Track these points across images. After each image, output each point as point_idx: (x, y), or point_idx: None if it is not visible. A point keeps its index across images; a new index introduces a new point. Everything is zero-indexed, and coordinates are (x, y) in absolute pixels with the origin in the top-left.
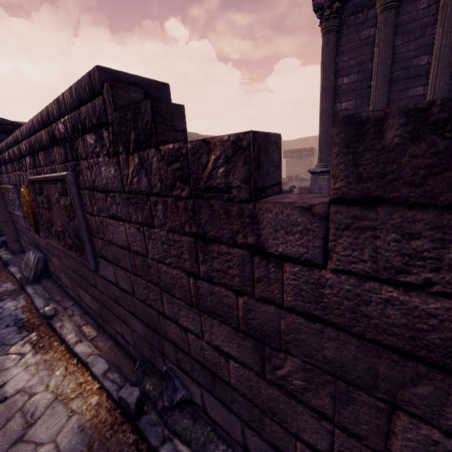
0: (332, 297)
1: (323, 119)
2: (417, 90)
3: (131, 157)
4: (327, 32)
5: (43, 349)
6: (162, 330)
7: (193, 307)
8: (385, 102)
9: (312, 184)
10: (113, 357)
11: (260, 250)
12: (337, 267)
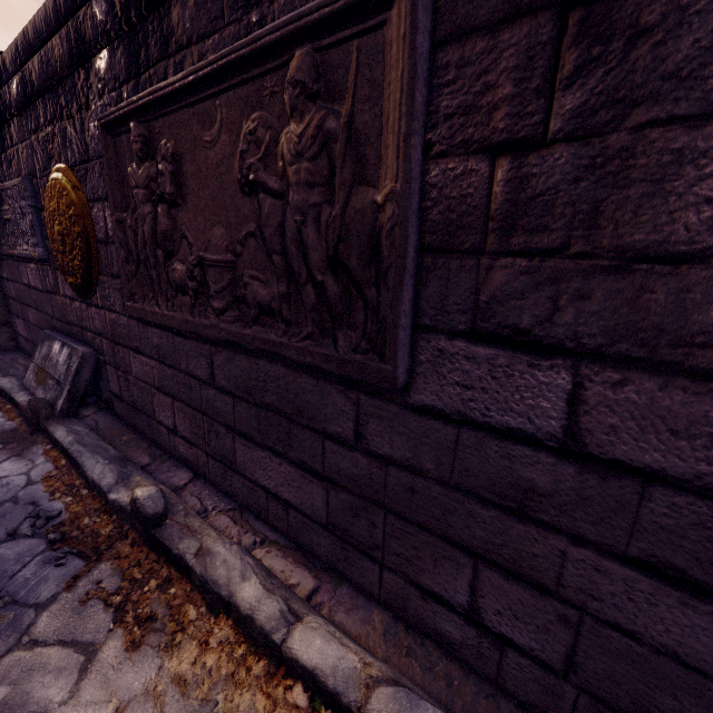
0: None
1: None
2: None
3: None
4: None
5: (155, 632)
6: None
7: None
8: None
9: None
10: (427, 683)
11: None
12: None
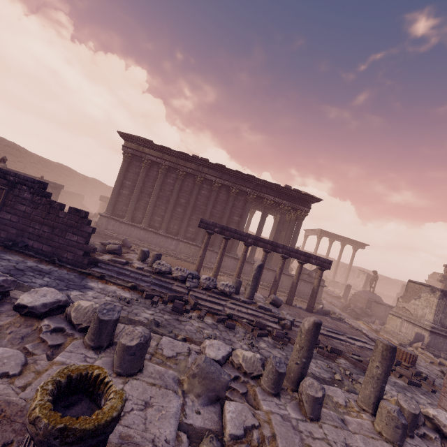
0: (65, 221)
1: (113, 193)
2: (148, 199)
3: (38, 197)
4: (124, 161)
5: None
6: (27, 230)
7: (41, 224)
8: (137, 198)
9: (99, 220)
10: None
11: (58, 216)
12: (66, 218)
